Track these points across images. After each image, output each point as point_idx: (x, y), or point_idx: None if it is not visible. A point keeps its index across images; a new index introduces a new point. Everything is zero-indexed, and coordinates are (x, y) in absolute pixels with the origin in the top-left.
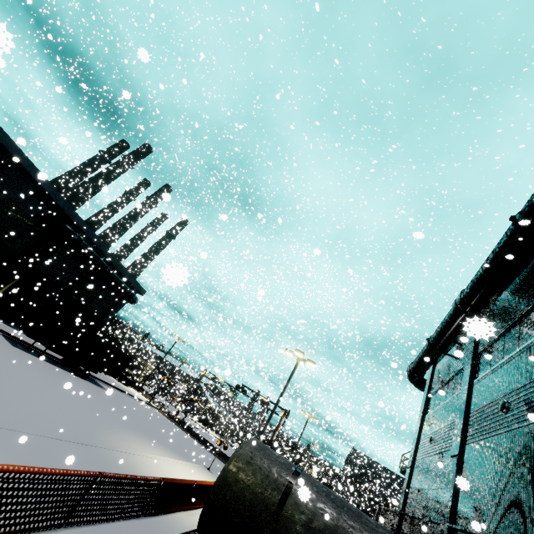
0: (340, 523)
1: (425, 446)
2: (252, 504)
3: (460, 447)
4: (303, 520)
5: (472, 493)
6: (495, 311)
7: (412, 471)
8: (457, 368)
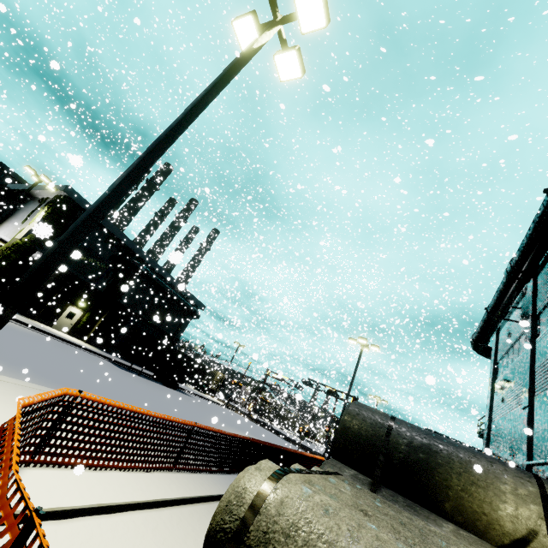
0: (432, 442)
1: (499, 407)
2: (368, 437)
3: (529, 399)
4: (405, 442)
5: (544, 434)
6: (547, 273)
7: (489, 432)
8: (519, 331)
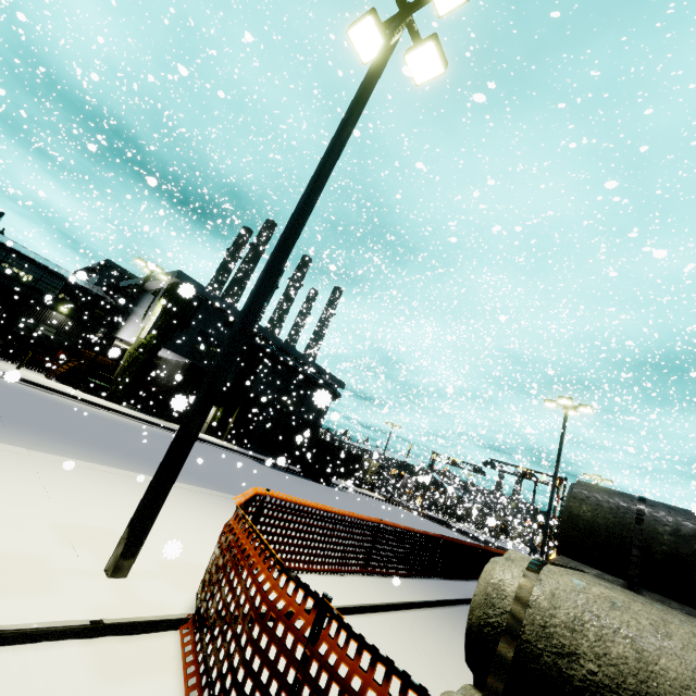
0: None
1: None
2: (608, 526)
3: None
4: (668, 531)
5: None
6: None
7: None
8: None
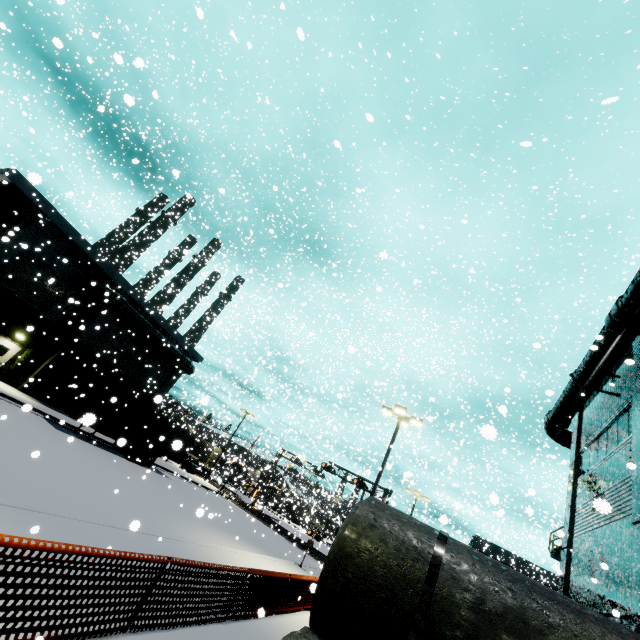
0: (527, 603)
1: (586, 517)
2: (387, 581)
3: None
4: (468, 600)
5: None
6: None
7: (570, 552)
8: (619, 408)
